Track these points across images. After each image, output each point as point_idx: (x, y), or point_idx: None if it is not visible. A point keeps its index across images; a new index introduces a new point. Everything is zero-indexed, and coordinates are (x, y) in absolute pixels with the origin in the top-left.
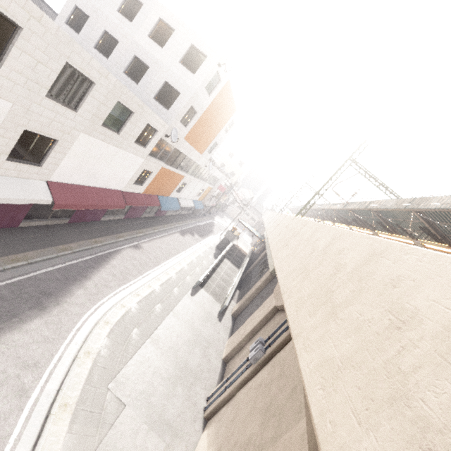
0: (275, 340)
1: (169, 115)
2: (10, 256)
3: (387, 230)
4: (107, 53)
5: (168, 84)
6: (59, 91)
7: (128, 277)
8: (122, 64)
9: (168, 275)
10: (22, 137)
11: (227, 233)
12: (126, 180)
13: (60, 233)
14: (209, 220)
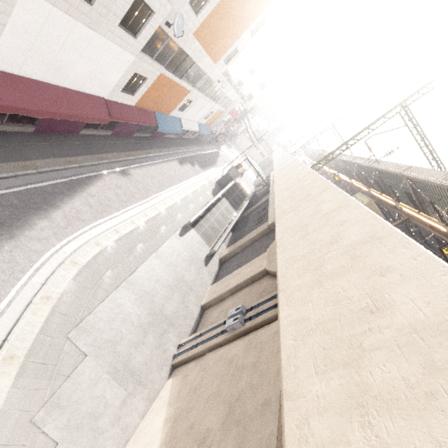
0: (258, 315)
1: None
2: None
3: (413, 204)
4: None
5: None
6: None
7: (108, 209)
8: None
9: (156, 210)
10: None
11: (230, 169)
12: (110, 84)
13: (22, 145)
14: (214, 149)
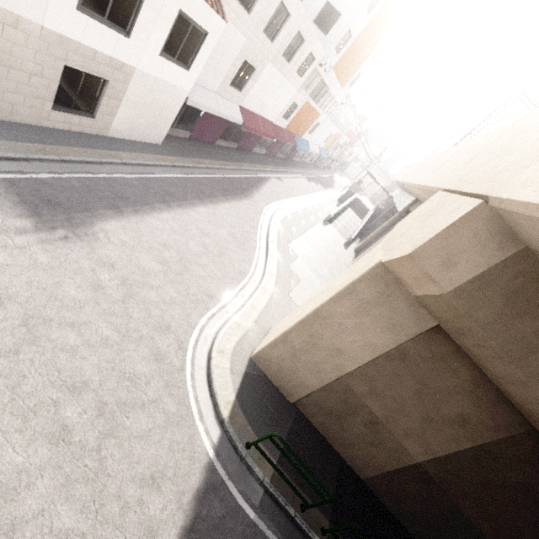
0: None
1: (326, 42)
2: (220, 161)
3: None
4: None
5: (330, 5)
6: (268, 25)
7: (280, 197)
8: None
9: (304, 205)
10: (240, 67)
11: (352, 185)
12: (279, 112)
13: (235, 155)
14: (329, 176)
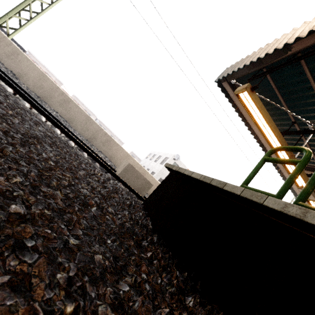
0: None
1: None
2: None
3: None
4: None
5: (153, 172)
6: None
7: None
8: None
9: None
10: None
11: None
12: None
13: None
14: None
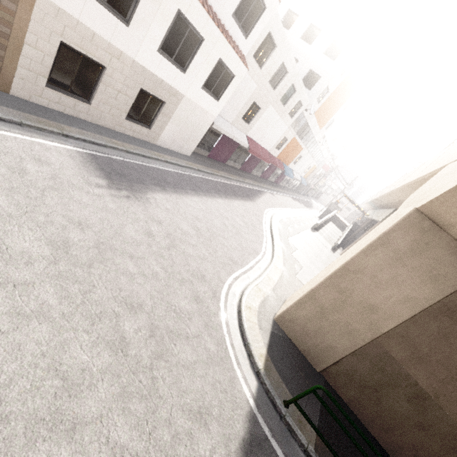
0: None
1: (310, 94)
2: (230, 174)
3: None
4: None
5: (312, 71)
6: (272, 78)
7: (275, 206)
8: None
9: (294, 215)
10: (250, 106)
11: (330, 205)
12: (273, 143)
13: (239, 173)
14: (308, 200)
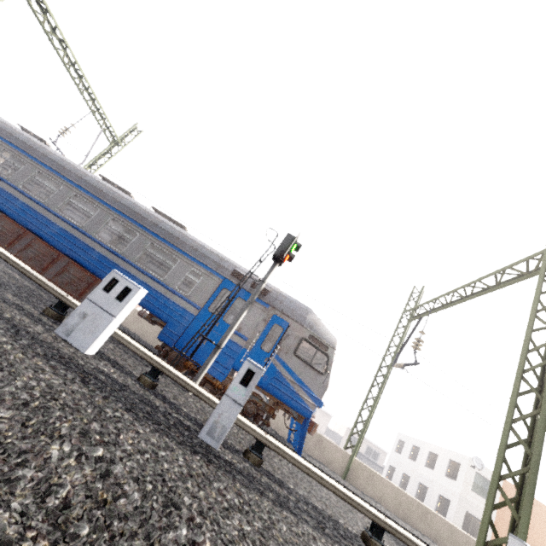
0: None
1: None
2: None
3: None
4: (405, 487)
5: (442, 496)
6: None
7: None
8: (412, 492)
9: None
10: None
11: None
12: None
13: None
14: None
